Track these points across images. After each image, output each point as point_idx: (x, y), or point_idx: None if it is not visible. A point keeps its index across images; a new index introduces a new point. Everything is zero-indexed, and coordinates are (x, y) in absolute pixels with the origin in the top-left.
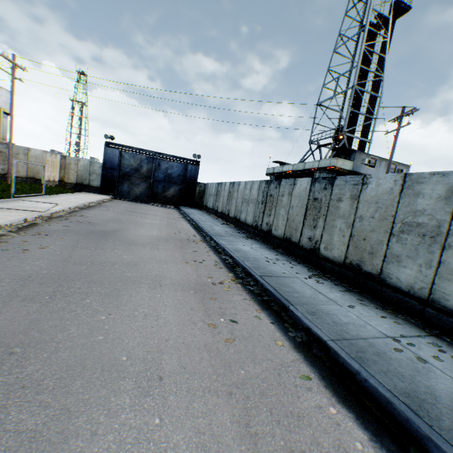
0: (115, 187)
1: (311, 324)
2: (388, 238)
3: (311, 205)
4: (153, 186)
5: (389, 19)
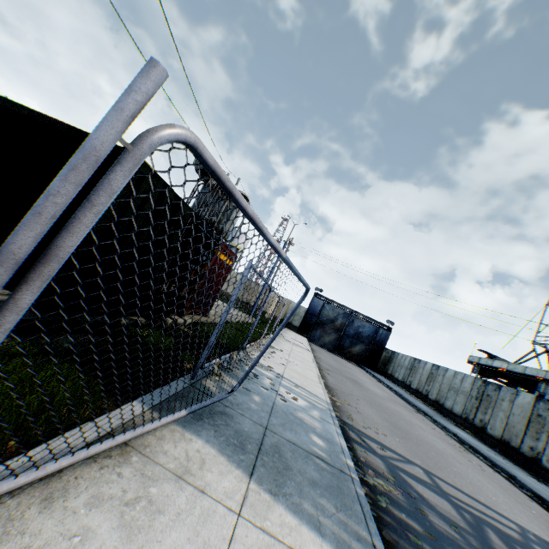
0: (309, 331)
1: (532, 488)
2: None
3: (533, 418)
4: (342, 339)
5: None
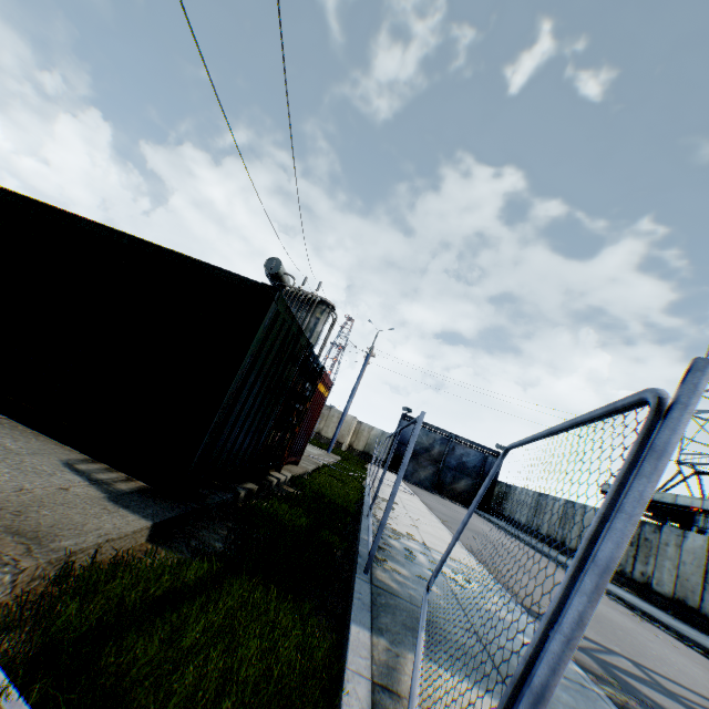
0: (399, 464)
1: None
2: None
3: None
4: (442, 473)
5: None
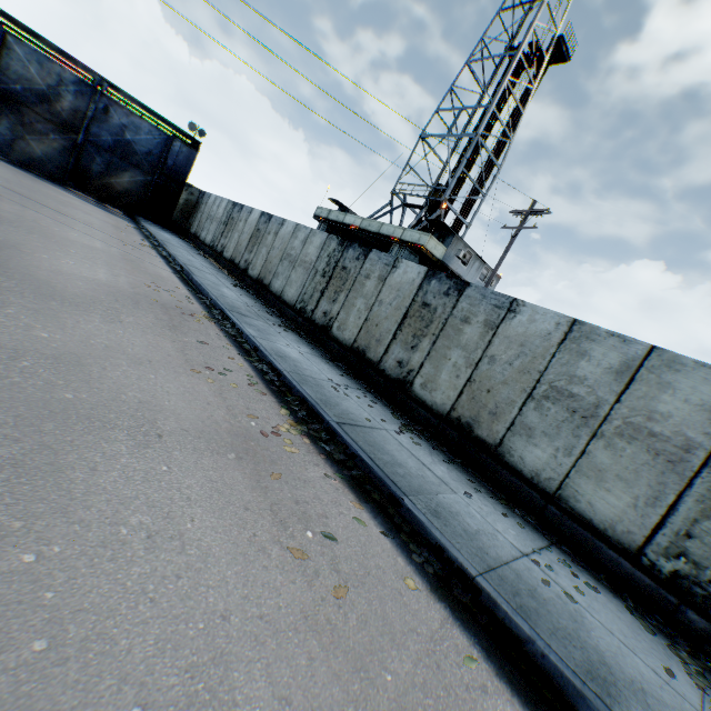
0: None
1: (445, 540)
2: (524, 401)
3: (415, 311)
4: (83, 153)
5: (546, 59)
